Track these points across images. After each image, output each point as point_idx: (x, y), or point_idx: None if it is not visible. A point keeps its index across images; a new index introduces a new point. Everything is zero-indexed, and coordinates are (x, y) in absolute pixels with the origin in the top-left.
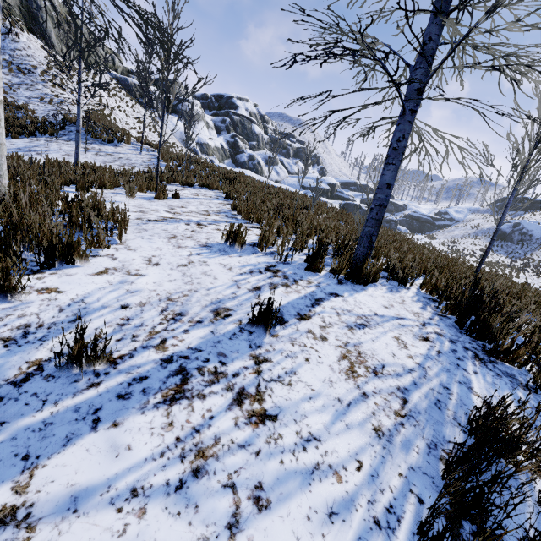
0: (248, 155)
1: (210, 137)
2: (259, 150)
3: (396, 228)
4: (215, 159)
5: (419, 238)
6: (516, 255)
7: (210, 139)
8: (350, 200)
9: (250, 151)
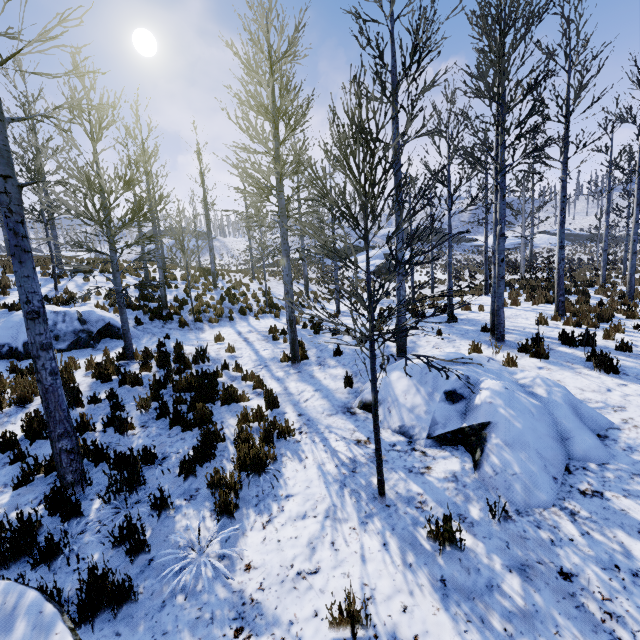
0: None
1: None
2: None
3: None
4: None
5: None
6: None
7: None
8: None
9: None
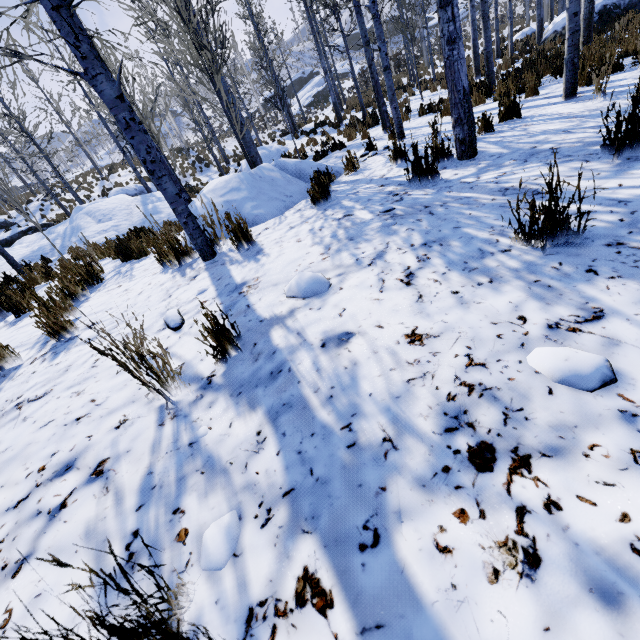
0: None
1: None
2: None
3: None
4: None
5: None
6: None
7: None
8: None
9: None
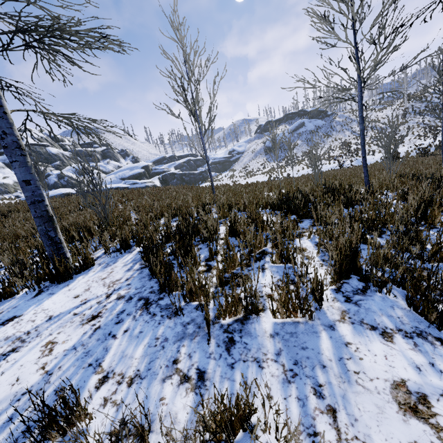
0: (56, 175)
1: (4, 176)
2: (66, 166)
3: (208, 176)
4: (21, 193)
5: (226, 175)
6: (281, 158)
7: (5, 177)
8: (166, 172)
9: (57, 171)
